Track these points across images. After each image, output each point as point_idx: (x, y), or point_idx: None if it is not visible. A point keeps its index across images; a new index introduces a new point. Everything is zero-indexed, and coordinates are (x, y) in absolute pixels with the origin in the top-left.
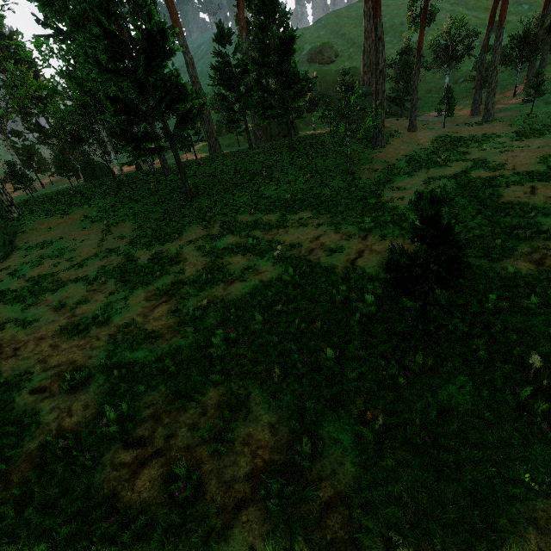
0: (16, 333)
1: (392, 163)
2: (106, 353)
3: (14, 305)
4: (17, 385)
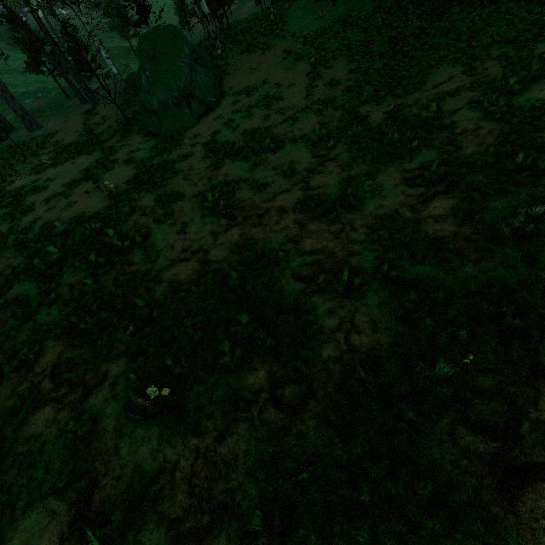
0: (253, 197)
1: None
2: (373, 254)
3: (240, 162)
4: (275, 262)
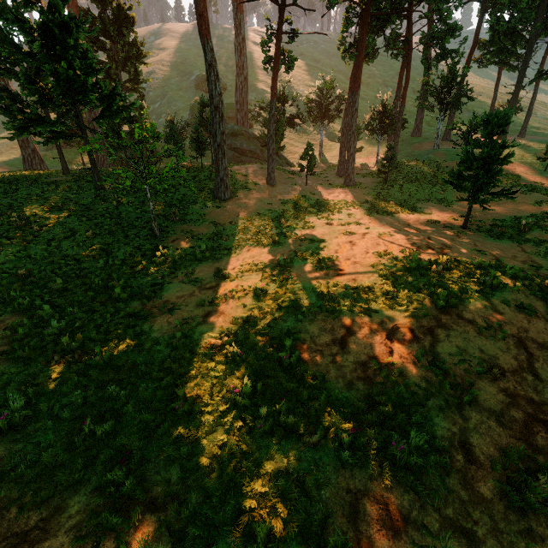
0: None
1: (223, 226)
2: None
3: None
4: None
